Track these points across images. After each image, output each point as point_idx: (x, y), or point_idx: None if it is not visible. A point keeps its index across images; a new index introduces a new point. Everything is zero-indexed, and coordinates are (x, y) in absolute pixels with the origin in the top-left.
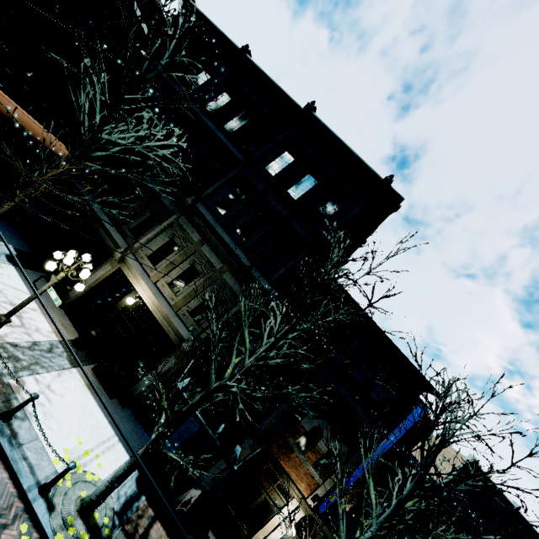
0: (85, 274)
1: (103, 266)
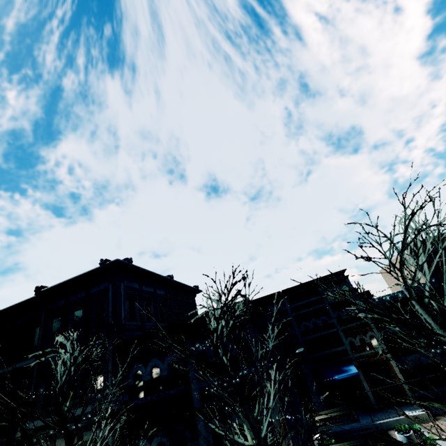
0: None
1: None
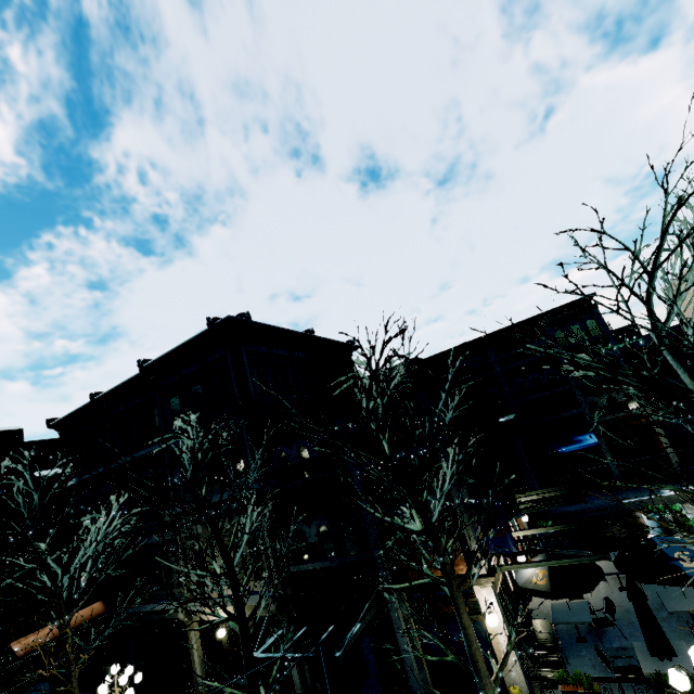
0: (122, 681)
1: (190, 637)
